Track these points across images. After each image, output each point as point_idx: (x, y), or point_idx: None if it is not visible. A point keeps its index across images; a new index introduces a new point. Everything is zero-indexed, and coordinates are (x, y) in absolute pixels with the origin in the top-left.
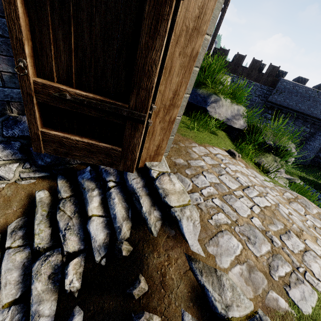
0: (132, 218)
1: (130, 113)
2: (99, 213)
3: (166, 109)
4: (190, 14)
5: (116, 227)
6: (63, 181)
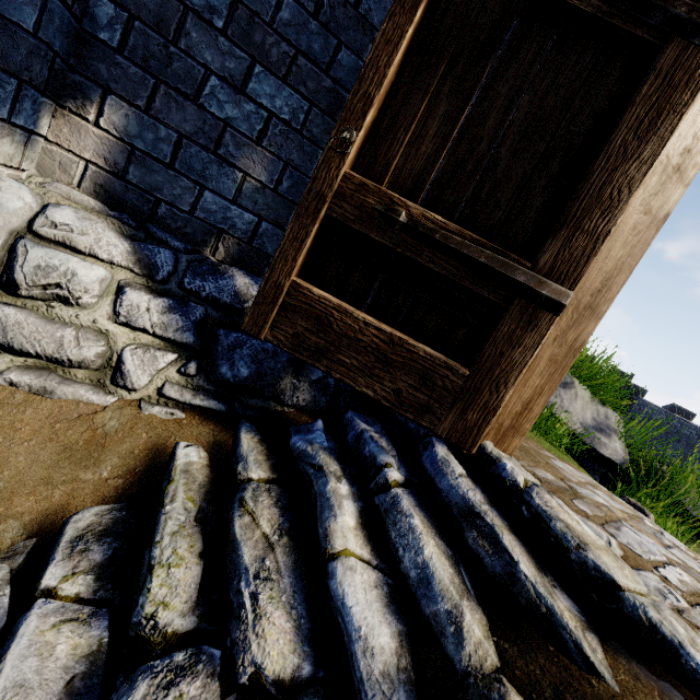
0: (477, 597)
1: (534, 281)
2: (362, 551)
3: (578, 312)
4: (679, 141)
5: (440, 613)
6: (254, 437)
